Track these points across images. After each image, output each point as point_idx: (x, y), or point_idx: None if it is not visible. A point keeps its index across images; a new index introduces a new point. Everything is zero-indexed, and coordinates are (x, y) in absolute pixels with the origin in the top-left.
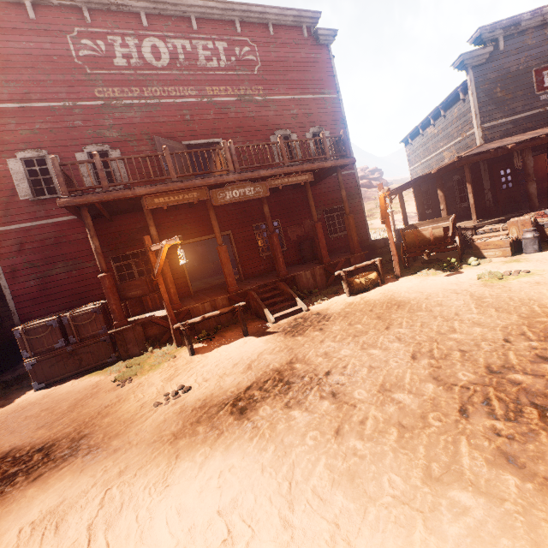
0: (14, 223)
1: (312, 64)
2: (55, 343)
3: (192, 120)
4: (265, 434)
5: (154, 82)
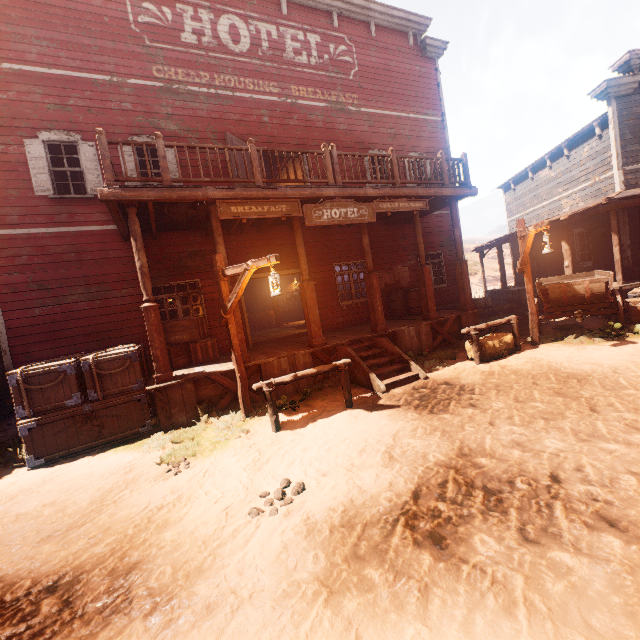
0: (22, 227)
1: (416, 78)
2: (66, 399)
3: (270, 123)
4: (532, 603)
5: (229, 70)
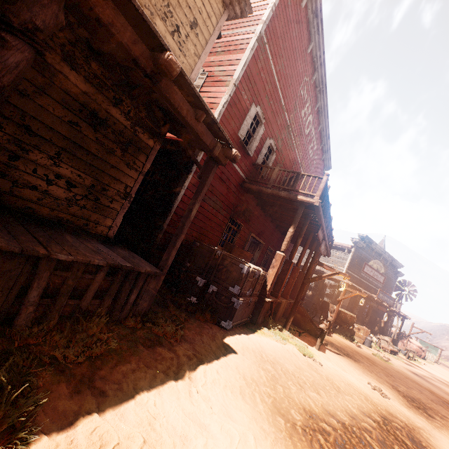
0: None
1: (317, 185)
2: (247, 290)
3: (293, 169)
4: None
5: (300, 137)
